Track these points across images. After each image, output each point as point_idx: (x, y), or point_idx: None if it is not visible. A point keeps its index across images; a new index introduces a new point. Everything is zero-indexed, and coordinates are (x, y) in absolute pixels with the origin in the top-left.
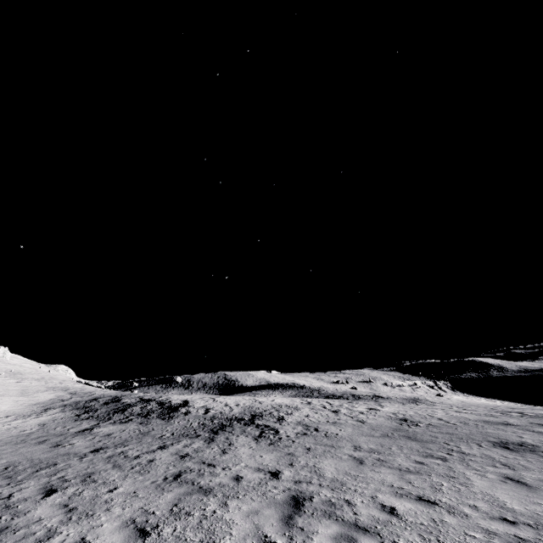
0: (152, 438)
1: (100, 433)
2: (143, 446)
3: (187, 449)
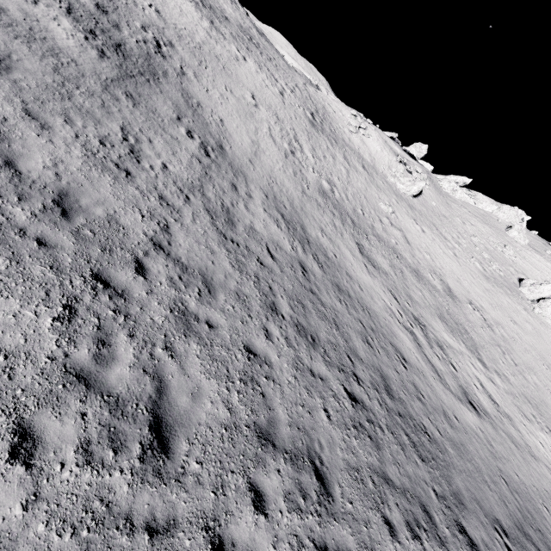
0: None
1: None
2: None
3: None
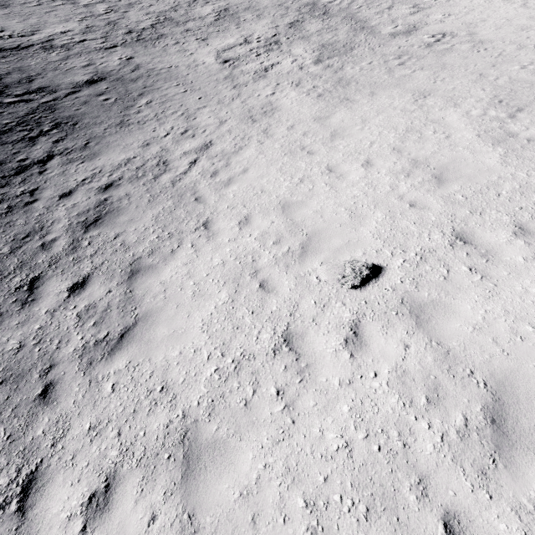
0: (72, 52)
1: (91, 70)
2: (90, 44)
3: (76, 37)
